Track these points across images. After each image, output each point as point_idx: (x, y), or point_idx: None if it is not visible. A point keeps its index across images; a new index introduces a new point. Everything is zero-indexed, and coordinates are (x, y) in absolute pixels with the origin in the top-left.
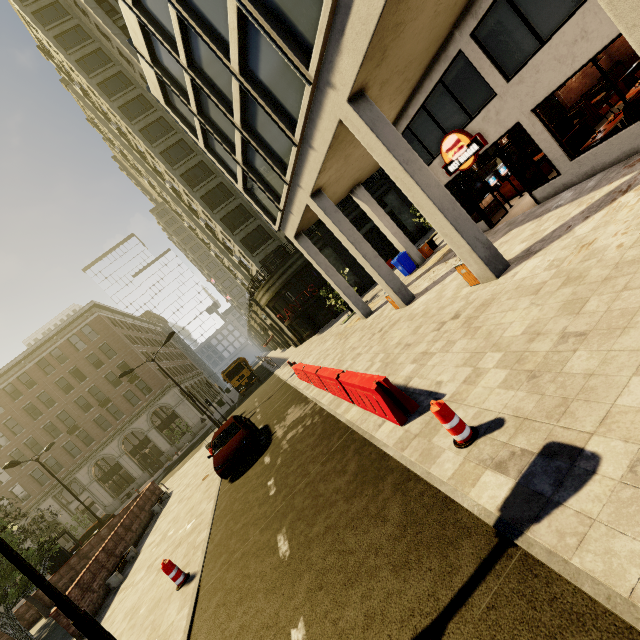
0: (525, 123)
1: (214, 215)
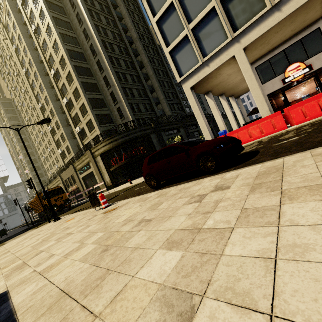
0: None
1: (85, 94)
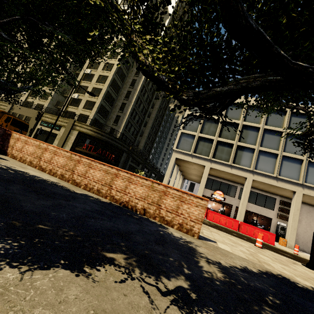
0: (233, 206)
1: (109, 87)
